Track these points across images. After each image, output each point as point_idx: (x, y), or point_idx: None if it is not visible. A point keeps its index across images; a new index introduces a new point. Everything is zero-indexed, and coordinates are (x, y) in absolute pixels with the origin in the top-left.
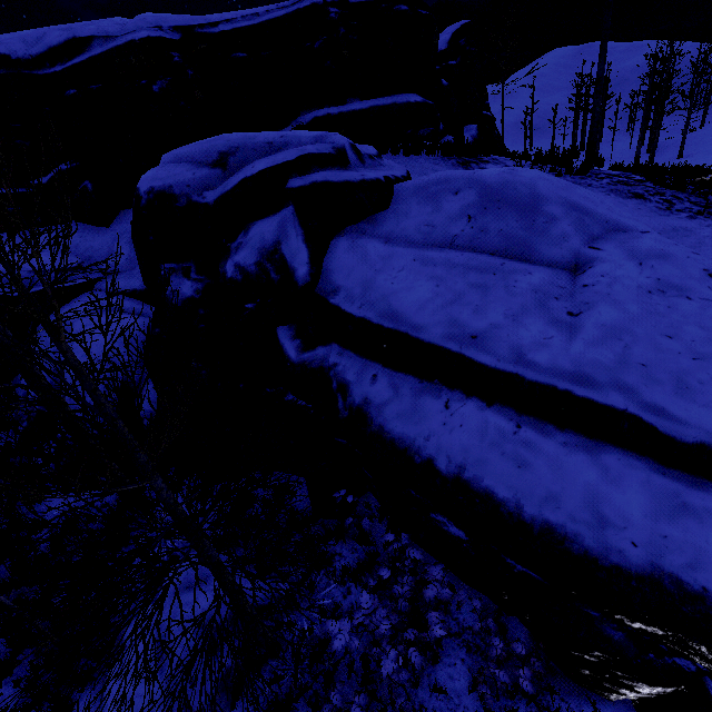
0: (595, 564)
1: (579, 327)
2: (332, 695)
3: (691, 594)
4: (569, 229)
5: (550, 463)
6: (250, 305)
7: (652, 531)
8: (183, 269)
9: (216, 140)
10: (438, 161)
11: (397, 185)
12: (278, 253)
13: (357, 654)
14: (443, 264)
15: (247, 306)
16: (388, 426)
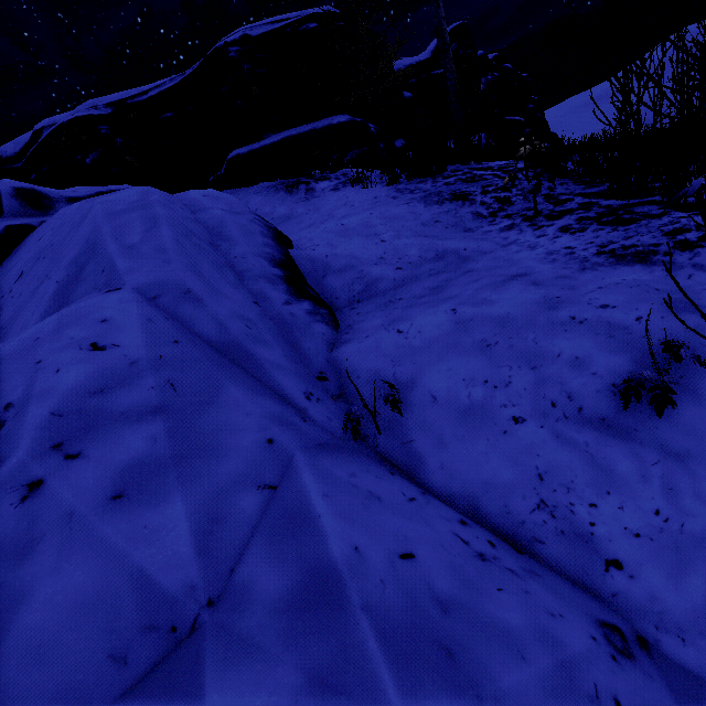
0: None
1: None
2: None
3: None
4: (50, 290)
5: None
6: None
7: None
8: None
9: None
10: (264, 188)
11: (30, 234)
12: None
13: None
14: None
15: None
16: None
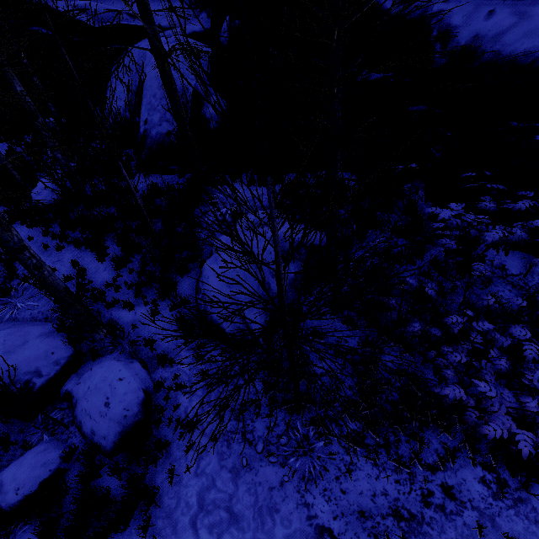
0: None
1: None
2: (407, 279)
3: None
4: None
5: None
6: None
7: None
8: None
9: None
10: None
11: None
12: None
13: (461, 226)
14: None
15: None
16: (509, 49)
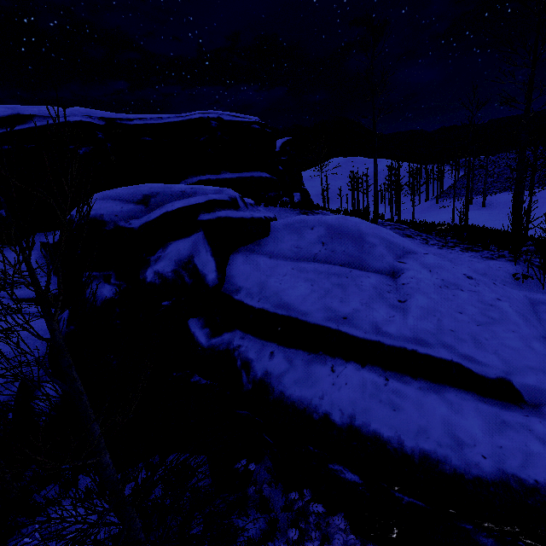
0: (463, 479)
1: (408, 309)
2: None
3: (530, 488)
4: (384, 251)
5: (414, 404)
6: (166, 302)
7: (492, 444)
8: (104, 276)
9: (141, 187)
10: (288, 211)
11: (272, 222)
12: (191, 263)
13: None
14: (312, 271)
15: (163, 303)
16: (288, 392)
